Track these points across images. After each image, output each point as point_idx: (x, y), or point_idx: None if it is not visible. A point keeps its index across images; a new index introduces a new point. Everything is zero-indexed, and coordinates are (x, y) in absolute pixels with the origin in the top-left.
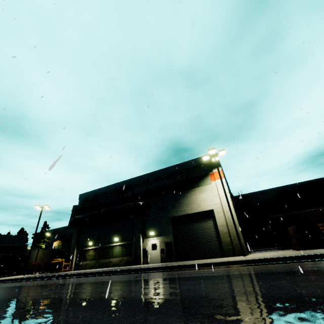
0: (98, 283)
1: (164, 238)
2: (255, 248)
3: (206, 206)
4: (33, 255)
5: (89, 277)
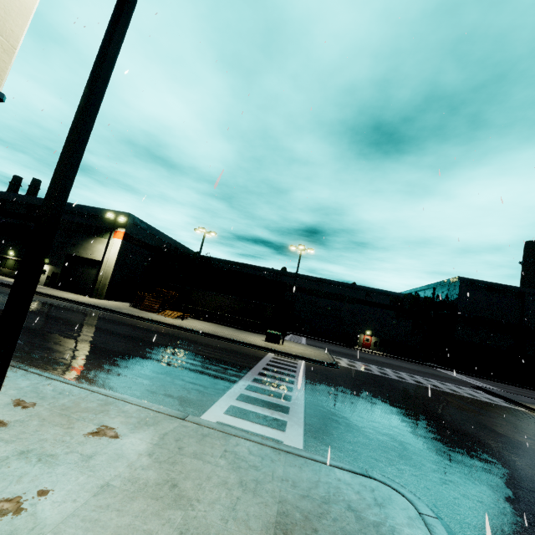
0: None
1: (54, 268)
2: None
3: (98, 256)
4: None
5: None
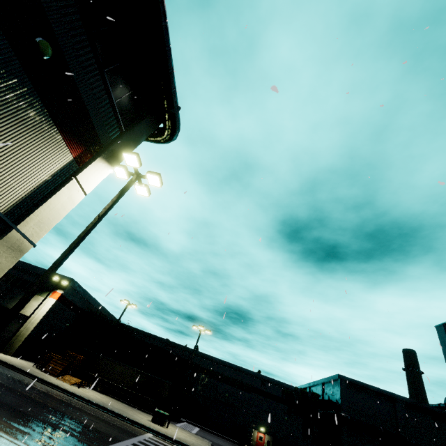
0: None
1: None
2: None
3: (28, 311)
4: None
5: None
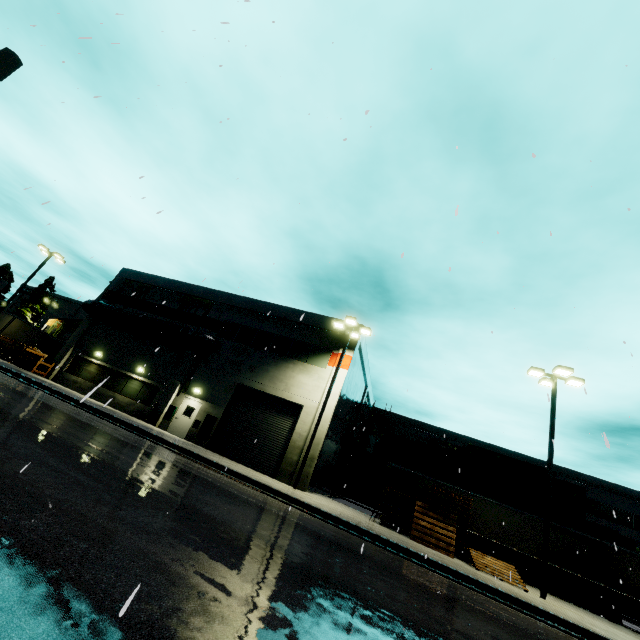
0: (55, 410)
1: (210, 407)
2: (358, 499)
3: (298, 396)
4: (0, 322)
5: (58, 400)
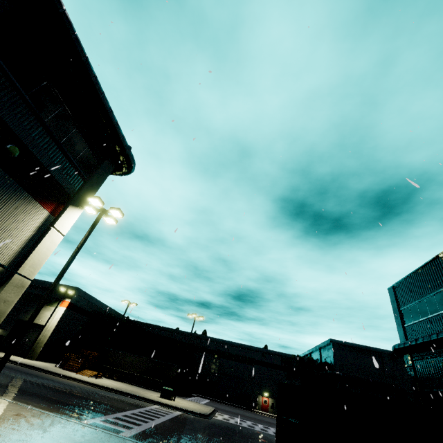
0: None
1: (3, 331)
2: None
3: (43, 321)
4: None
5: None
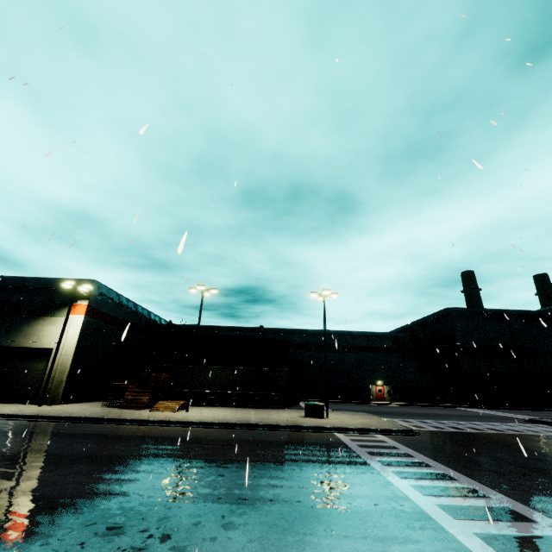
0: None
1: None
2: None
3: (48, 343)
4: None
5: None
